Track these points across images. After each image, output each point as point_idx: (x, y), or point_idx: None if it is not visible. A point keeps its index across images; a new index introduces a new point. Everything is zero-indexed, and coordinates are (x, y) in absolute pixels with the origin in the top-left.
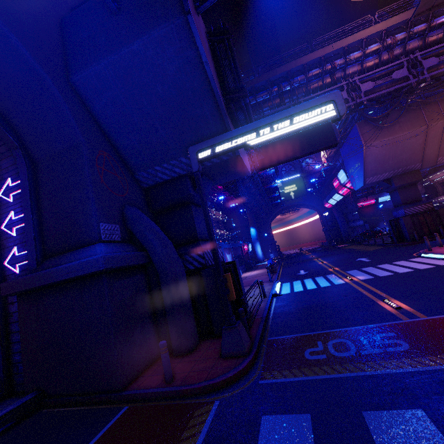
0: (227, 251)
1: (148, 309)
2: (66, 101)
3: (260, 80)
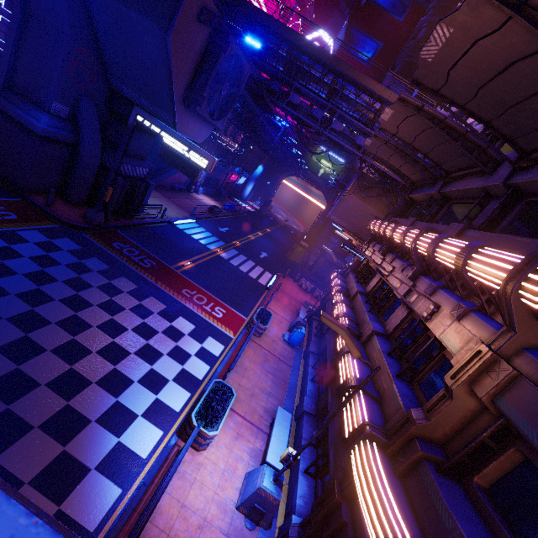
0: None
1: (62, 168)
2: (68, 0)
3: (324, 56)
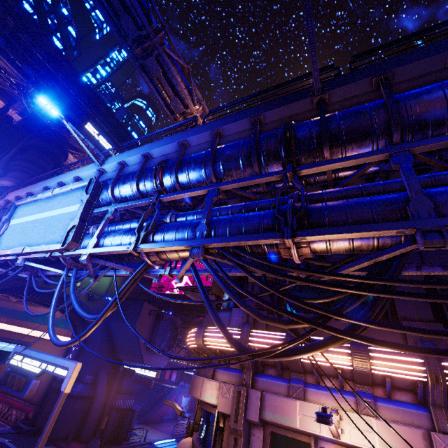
0: (185, 394)
1: (82, 416)
2: (101, 330)
3: None
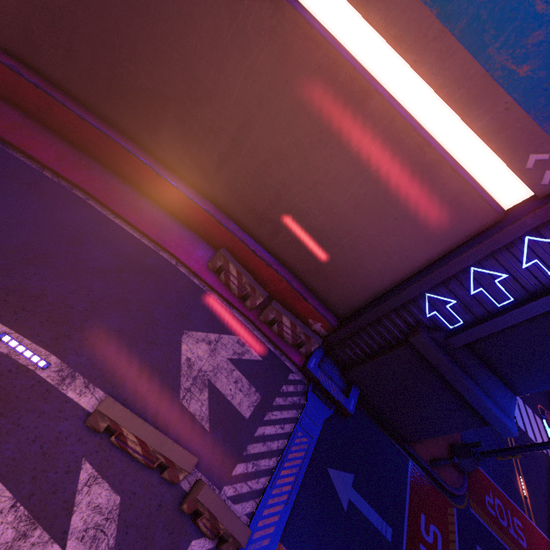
0: None
1: None
2: None
3: None
